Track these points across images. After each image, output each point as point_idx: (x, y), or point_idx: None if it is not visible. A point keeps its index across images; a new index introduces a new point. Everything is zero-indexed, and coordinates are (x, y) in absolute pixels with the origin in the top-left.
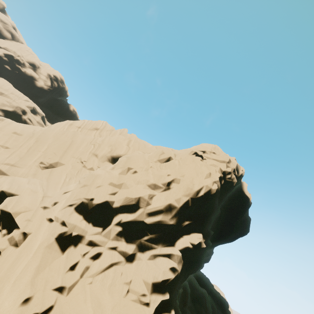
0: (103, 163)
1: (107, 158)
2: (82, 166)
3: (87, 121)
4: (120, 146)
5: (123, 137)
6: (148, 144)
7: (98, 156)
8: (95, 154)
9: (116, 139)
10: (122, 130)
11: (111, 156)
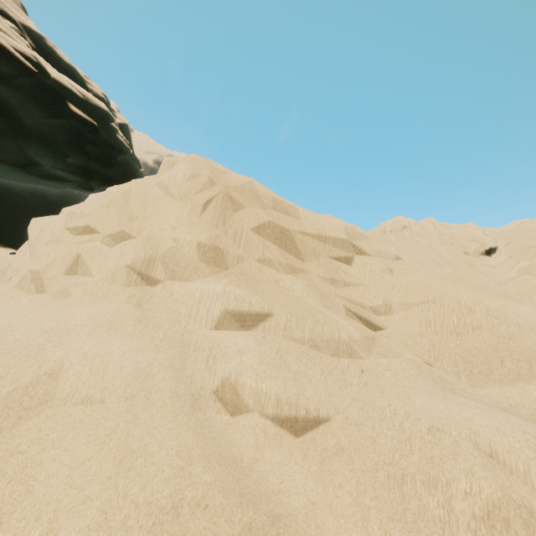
0: (480, 258)
1: (480, 253)
2: (471, 265)
3: (391, 223)
4: (483, 239)
5: (470, 229)
6: (491, 228)
7: (469, 253)
8: (465, 253)
9: (464, 233)
10: (429, 220)
11: (484, 250)
